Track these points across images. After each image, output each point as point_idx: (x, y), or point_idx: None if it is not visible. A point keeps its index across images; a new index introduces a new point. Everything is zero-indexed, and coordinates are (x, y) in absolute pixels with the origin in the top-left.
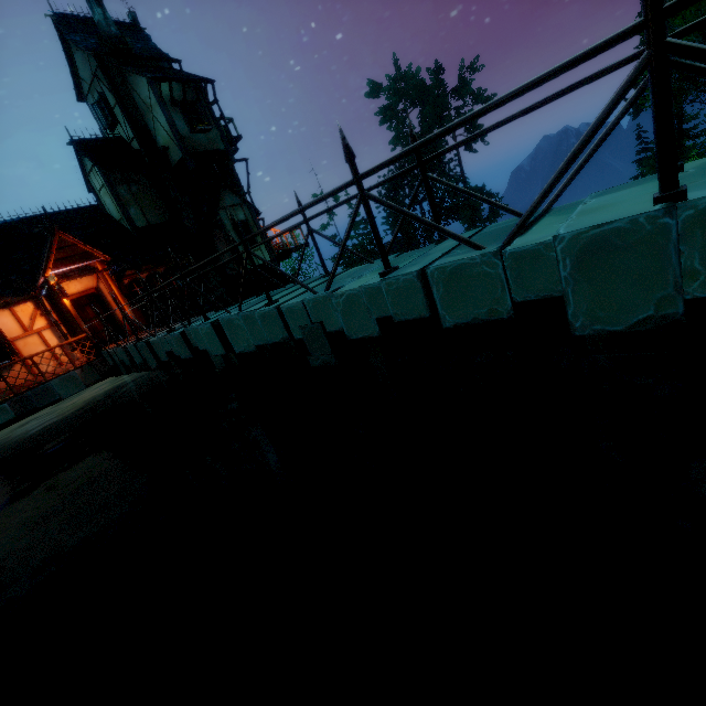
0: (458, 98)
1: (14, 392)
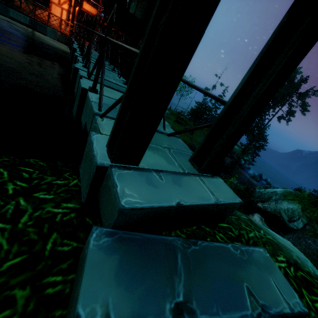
0: (297, 97)
1: (35, 17)
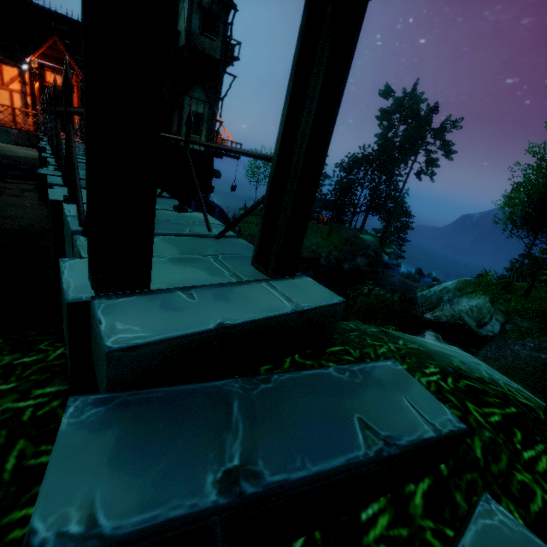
0: (433, 137)
1: None
